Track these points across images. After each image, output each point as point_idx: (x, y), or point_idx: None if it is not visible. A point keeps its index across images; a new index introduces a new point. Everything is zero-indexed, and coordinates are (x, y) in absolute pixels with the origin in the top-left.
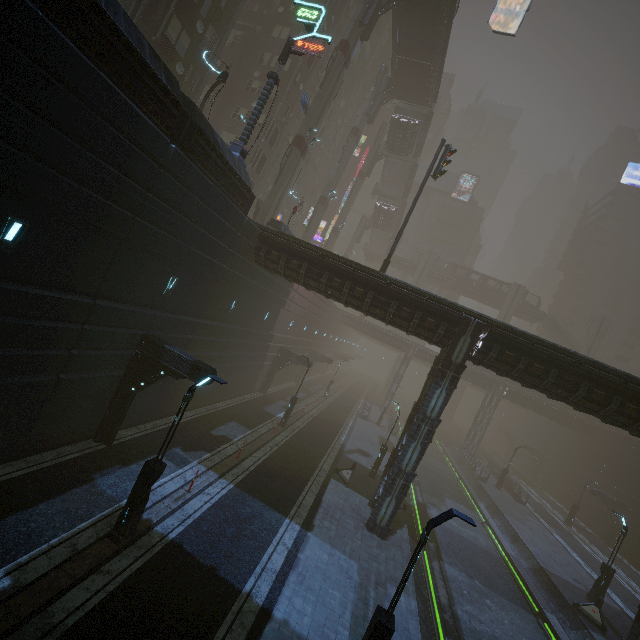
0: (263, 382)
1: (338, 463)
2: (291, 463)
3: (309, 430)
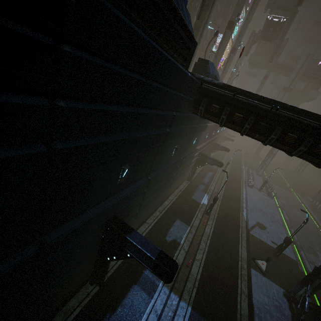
0: (189, 175)
1: (250, 245)
2: (221, 258)
3: (223, 212)
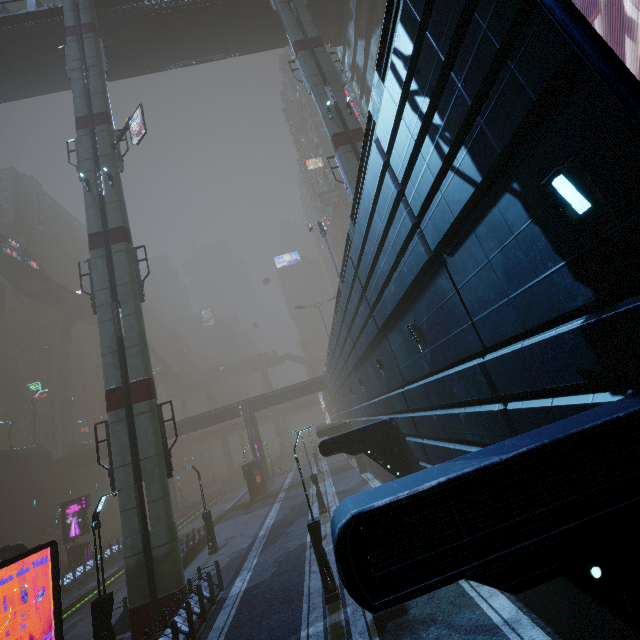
0: None
1: None
2: None
3: None
